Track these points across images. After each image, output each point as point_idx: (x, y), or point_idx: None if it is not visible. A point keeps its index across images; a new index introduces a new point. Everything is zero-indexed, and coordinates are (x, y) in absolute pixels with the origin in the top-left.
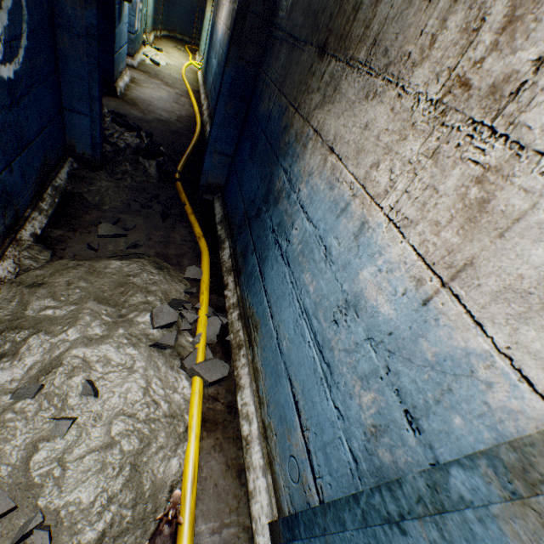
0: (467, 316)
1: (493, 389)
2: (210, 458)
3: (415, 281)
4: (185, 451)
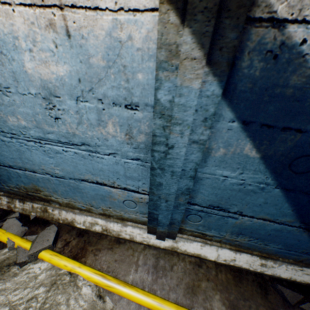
0: (88, 12)
1: (133, 38)
2: (100, 260)
3: (50, 28)
4: (84, 279)
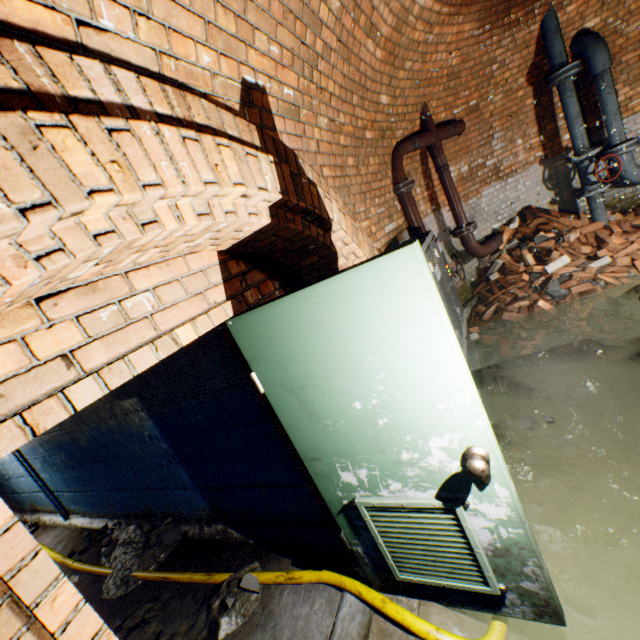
0: None
1: None
2: (42, 536)
3: None
4: None
